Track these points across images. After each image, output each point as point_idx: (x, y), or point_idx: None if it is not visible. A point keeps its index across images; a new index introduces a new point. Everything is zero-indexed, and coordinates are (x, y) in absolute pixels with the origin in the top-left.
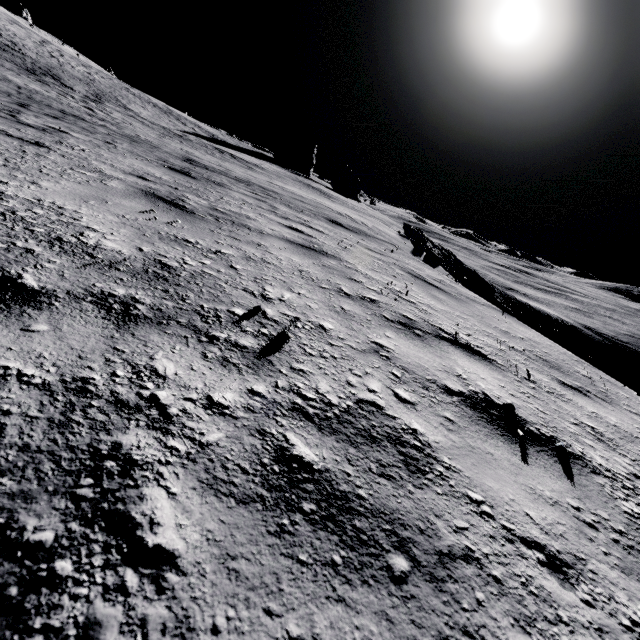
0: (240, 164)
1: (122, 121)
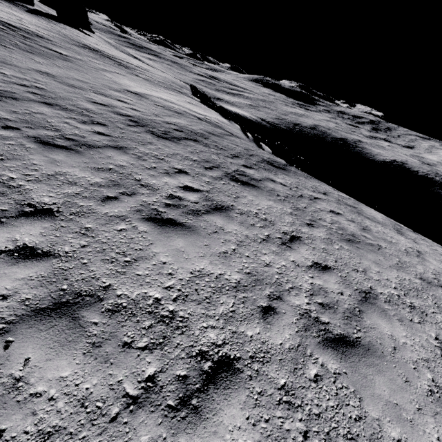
0: (49, 52)
1: None
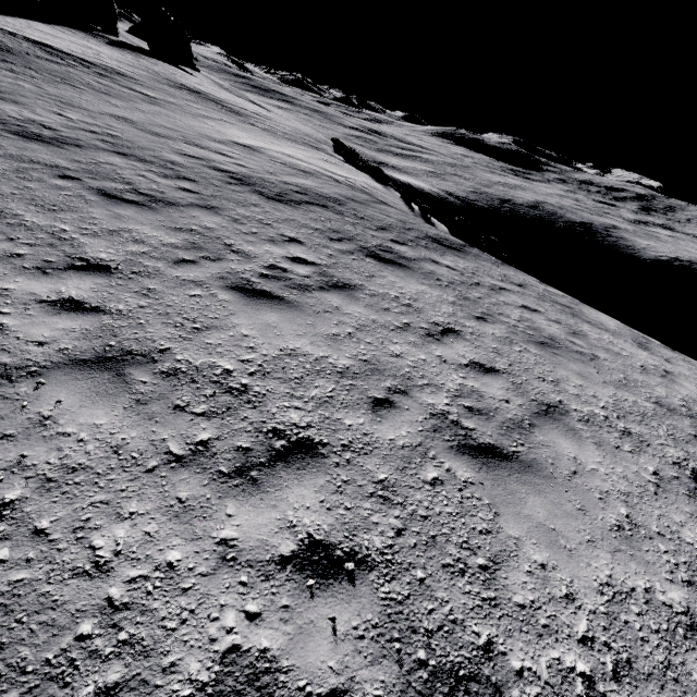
0: (131, 93)
1: None
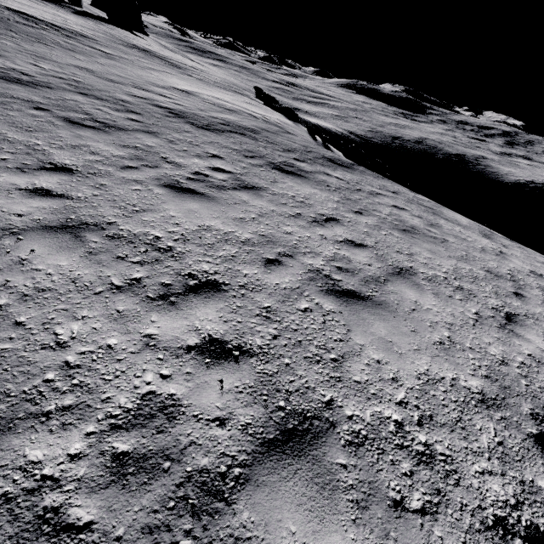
0: (92, 50)
1: None
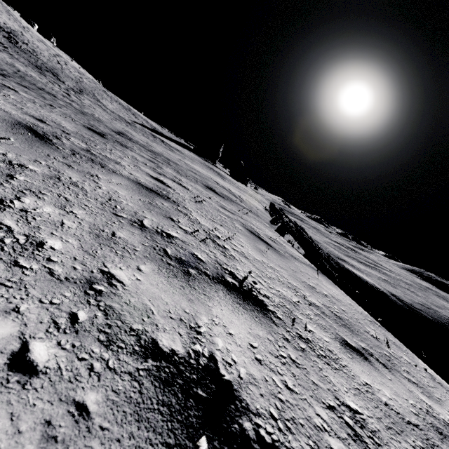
0: (165, 146)
1: (88, 105)
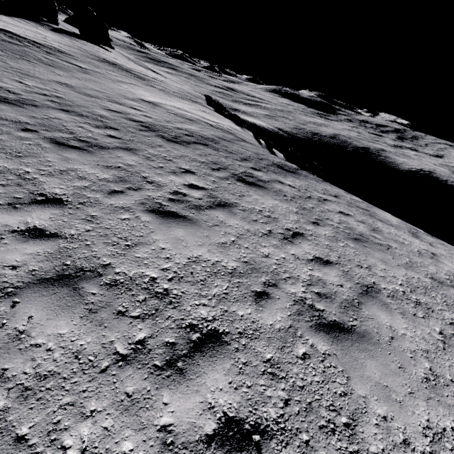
0: (70, 65)
1: None
